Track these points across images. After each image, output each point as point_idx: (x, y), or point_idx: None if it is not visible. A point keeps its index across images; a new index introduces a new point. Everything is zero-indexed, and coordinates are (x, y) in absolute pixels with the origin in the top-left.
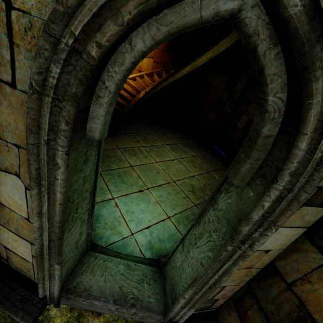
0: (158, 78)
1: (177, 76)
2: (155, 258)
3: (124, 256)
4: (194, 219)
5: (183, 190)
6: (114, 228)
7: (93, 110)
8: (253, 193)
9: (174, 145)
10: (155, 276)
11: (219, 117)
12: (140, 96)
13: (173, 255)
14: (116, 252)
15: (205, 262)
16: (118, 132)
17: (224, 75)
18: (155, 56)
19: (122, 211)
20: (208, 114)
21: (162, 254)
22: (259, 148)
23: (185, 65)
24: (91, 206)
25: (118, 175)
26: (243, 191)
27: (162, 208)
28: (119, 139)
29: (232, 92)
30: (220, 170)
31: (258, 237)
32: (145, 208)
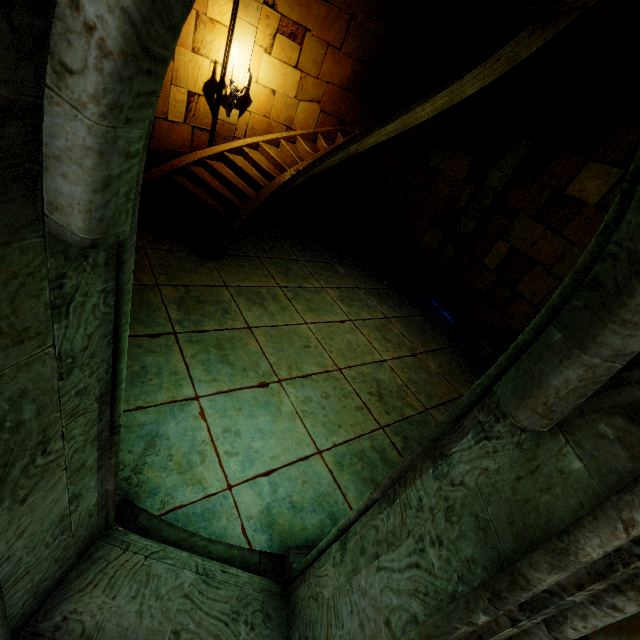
0: (325, 146)
1: (367, 144)
2: (276, 551)
3: (203, 542)
4: (377, 486)
5: (358, 391)
6: (189, 471)
7: (54, 128)
8: (582, 461)
9: (348, 291)
10: (270, 606)
11: (448, 240)
12: (284, 179)
13: (318, 563)
14: (183, 530)
15: (400, 626)
16: (230, 252)
17: (466, 153)
18: (325, 99)
19: (214, 429)
20: (425, 232)
21: (294, 543)
22: (634, 317)
23: (387, 121)
24: (109, 429)
25: (216, 345)
26: (540, 446)
27: (306, 428)
28: (231, 266)
29: (481, 189)
30: (440, 353)
31: (584, 605)
32: (267, 426)
